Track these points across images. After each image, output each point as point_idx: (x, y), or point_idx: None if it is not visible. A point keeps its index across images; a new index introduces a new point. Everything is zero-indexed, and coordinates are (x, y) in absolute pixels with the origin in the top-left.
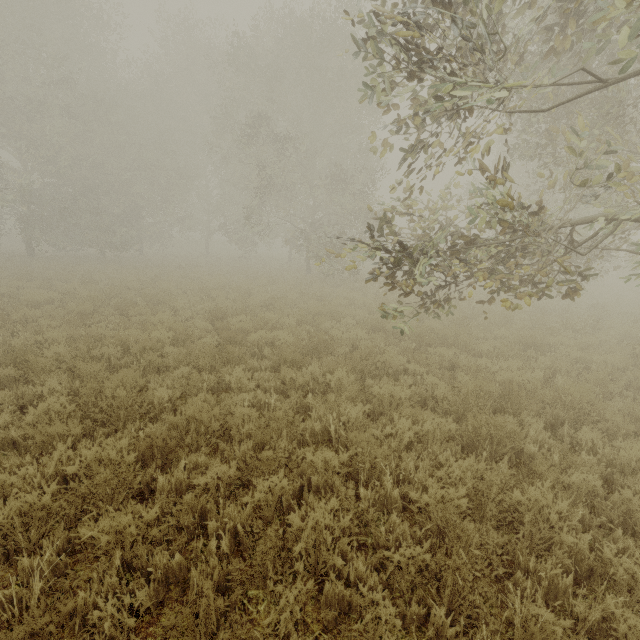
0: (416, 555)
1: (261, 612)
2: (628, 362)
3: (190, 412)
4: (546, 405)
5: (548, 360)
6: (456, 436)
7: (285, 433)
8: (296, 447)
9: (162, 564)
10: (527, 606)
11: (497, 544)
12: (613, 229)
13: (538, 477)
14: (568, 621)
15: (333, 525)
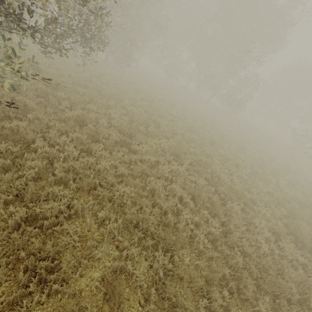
0: None
1: None
2: None
3: None
4: None
5: None
6: None
7: None
8: None
9: None
10: None
11: None
12: None
13: None
14: None
15: None
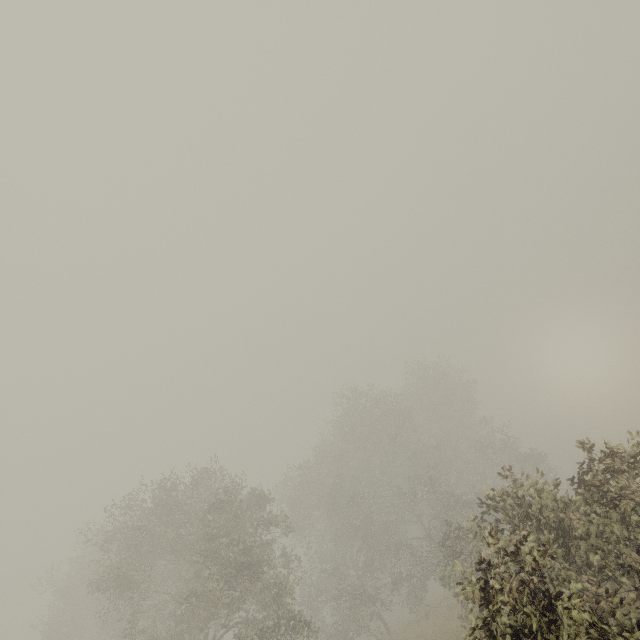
0: None
1: None
2: None
3: None
4: None
5: None
6: None
7: None
8: None
9: None
10: None
11: None
12: None
13: None
14: None
15: None
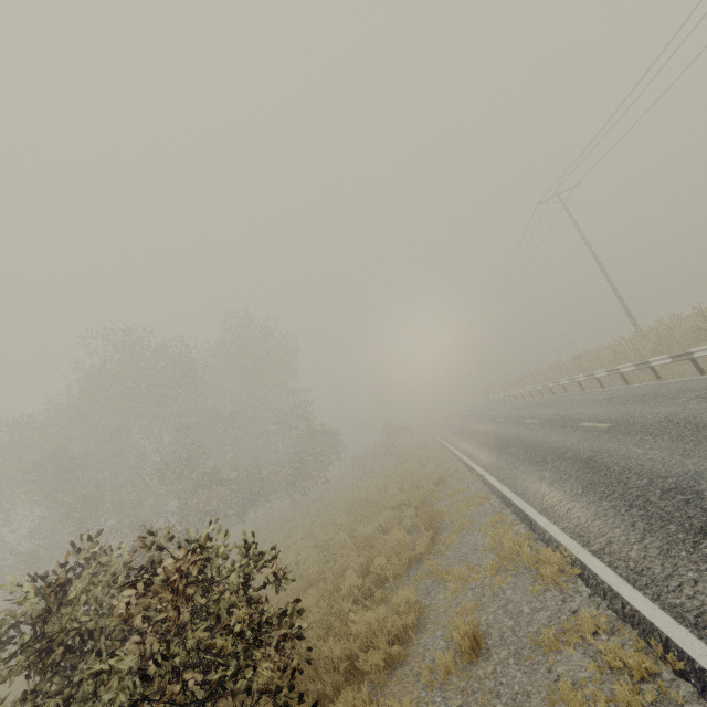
0: None
1: None
2: None
3: None
4: None
5: None
6: None
7: None
8: None
9: None
10: None
11: None
12: None
13: None
14: None
15: None
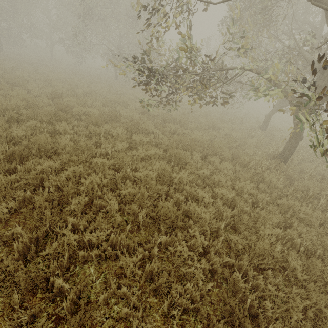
0: (131, 192)
1: (67, 210)
2: (244, 136)
3: (34, 140)
4: (205, 149)
5: (214, 133)
6: (163, 157)
7: (85, 152)
8: (91, 158)
9: (21, 195)
10: (163, 202)
11: (165, 191)
12: (242, 72)
13: (186, 170)
14: (176, 207)
15: (99, 182)
